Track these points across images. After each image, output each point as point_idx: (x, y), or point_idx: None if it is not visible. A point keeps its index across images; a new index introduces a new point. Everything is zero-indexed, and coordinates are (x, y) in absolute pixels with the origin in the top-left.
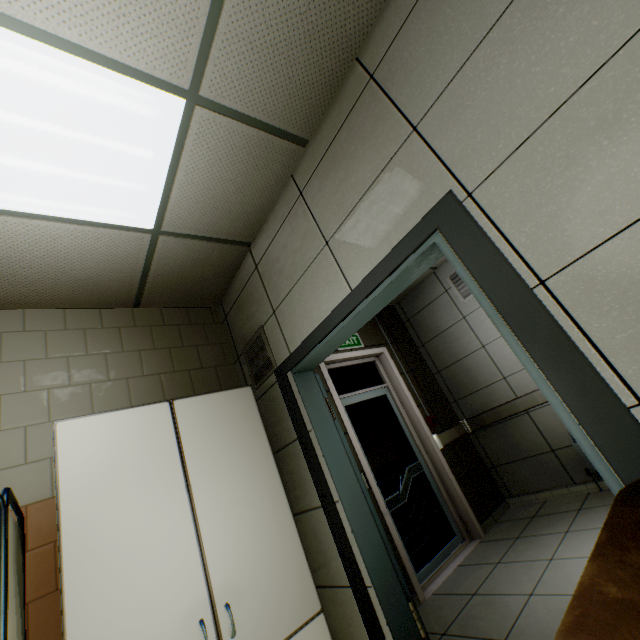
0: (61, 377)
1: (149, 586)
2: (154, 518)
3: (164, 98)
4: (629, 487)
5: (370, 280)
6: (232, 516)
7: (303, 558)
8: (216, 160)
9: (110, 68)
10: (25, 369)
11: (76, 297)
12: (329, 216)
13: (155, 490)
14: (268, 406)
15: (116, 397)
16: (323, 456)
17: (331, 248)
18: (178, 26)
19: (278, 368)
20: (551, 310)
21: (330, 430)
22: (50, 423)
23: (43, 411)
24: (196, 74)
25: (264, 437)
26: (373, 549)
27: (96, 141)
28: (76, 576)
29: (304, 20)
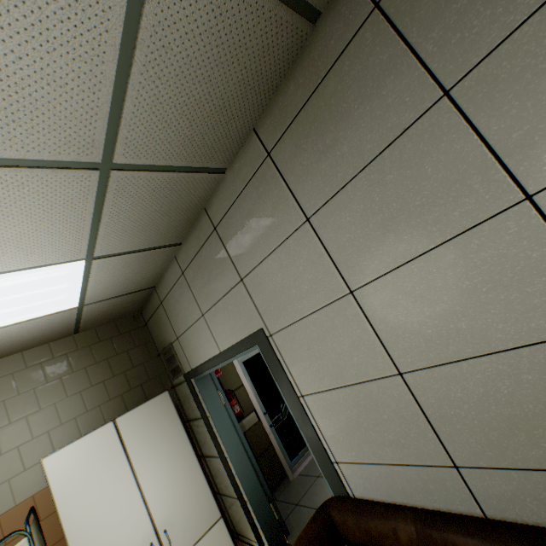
0: (33, 405)
1: (119, 535)
2: (115, 497)
3: (69, 266)
4: (322, 505)
5: (229, 352)
6: (163, 481)
7: (209, 491)
8: (116, 270)
9: (27, 269)
10: (6, 407)
11: (29, 345)
12: (202, 299)
13: (113, 481)
14: (183, 392)
15: (75, 408)
16: (217, 432)
17: (206, 320)
18: (70, 243)
19: (185, 374)
20: (306, 410)
21: (222, 412)
22: (34, 439)
23: (27, 433)
24: (89, 250)
25: (180, 424)
26: (249, 480)
27: (25, 294)
28: (76, 542)
29: (160, 211)
